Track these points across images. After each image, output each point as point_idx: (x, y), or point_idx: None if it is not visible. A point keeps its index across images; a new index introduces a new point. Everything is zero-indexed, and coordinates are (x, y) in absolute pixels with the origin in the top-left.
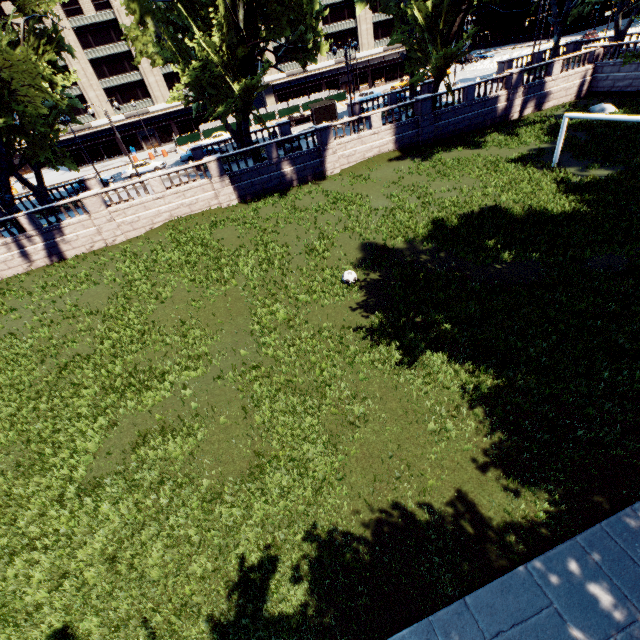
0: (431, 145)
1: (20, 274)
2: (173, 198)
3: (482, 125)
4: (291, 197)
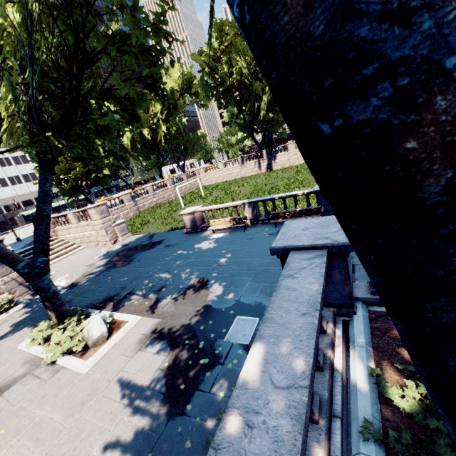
0: None
1: (255, 174)
2: None
3: None
4: None
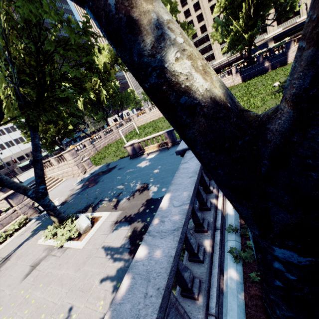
0: None
1: None
2: None
3: None
4: (265, 75)
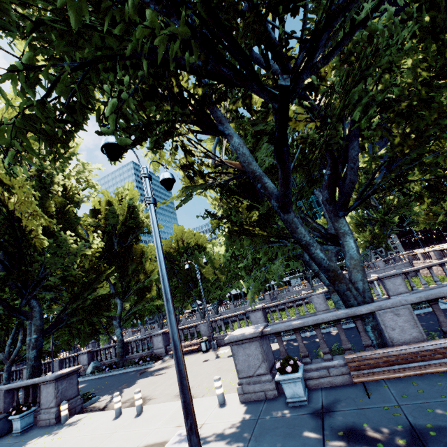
0: None
1: None
2: None
3: None
4: None
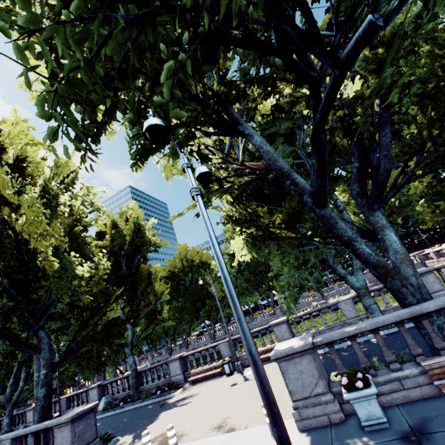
0: None
1: None
2: None
3: None
4: None
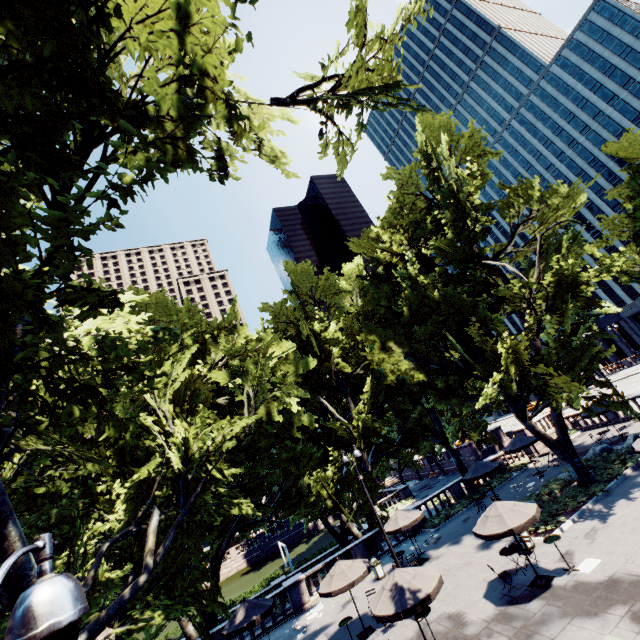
0: (270, 557)
1: None
2: (100, 635)
3: (303, 537)
4: None
